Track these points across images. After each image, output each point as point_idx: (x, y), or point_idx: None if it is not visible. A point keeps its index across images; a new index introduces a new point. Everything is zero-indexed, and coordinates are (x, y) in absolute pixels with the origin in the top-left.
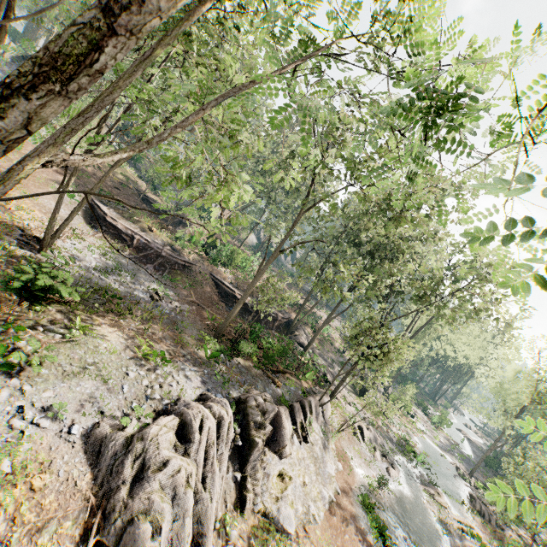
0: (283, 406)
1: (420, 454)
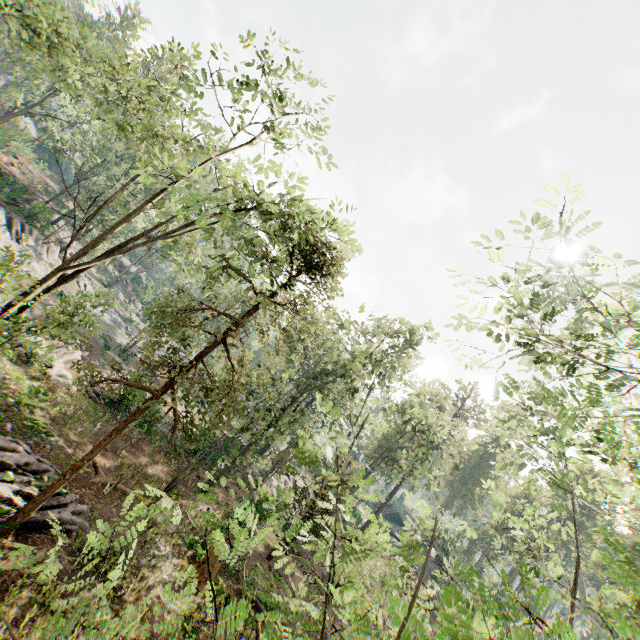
0: (2, 207)
1: (137, 322)
